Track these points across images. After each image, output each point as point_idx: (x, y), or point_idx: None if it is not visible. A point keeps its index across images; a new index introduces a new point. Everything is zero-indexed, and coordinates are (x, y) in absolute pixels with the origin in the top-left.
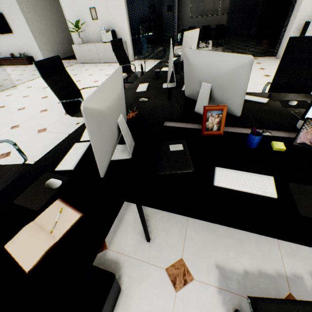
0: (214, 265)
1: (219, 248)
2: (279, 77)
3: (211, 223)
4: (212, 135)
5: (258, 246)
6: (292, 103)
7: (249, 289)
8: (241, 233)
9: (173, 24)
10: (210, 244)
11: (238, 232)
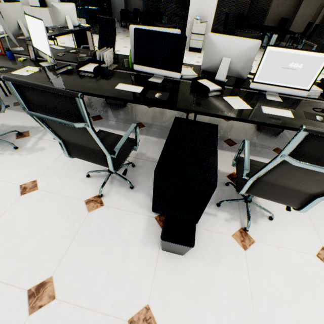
0: (1, 124)
1: (10, 120)
2: (100, 43)
3: (17, 113)
4: (0, 55)
5: (32, 120)
6: (71, 51)
7: (10, 129)
8: (29, 116)
9: (120, 3)
10: (7, 119)
11: (28, 116)
